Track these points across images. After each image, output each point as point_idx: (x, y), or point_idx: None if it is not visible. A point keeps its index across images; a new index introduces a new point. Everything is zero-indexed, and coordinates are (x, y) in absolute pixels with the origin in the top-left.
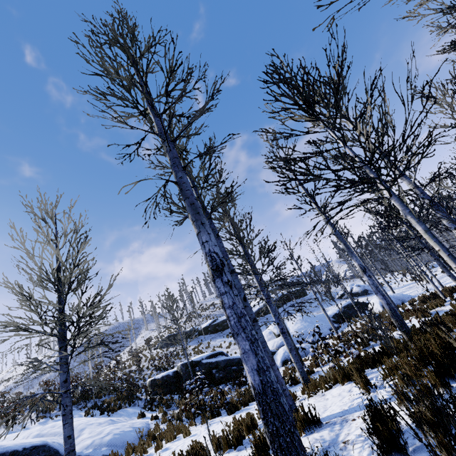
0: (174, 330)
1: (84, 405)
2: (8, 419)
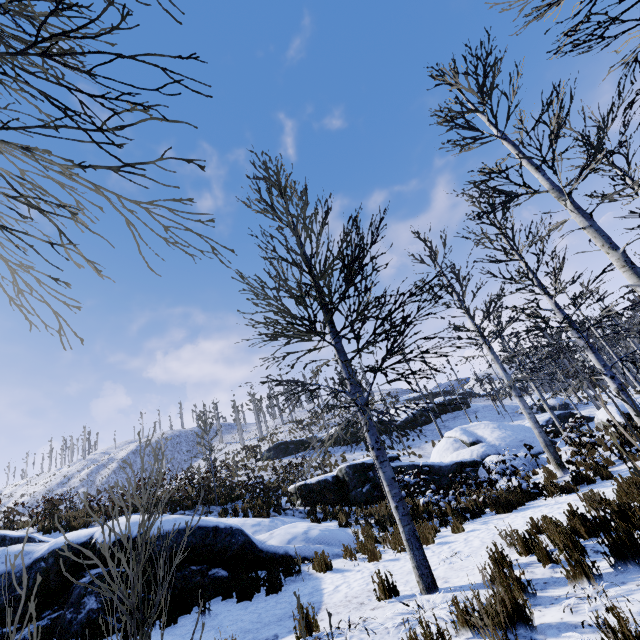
0: (279, 440)
1: (204, 511)
2: (108, 515)
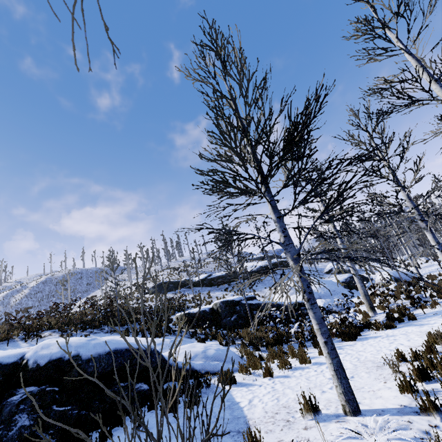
0: (161, 280)
1: (108, 329)
2: (28, 332)
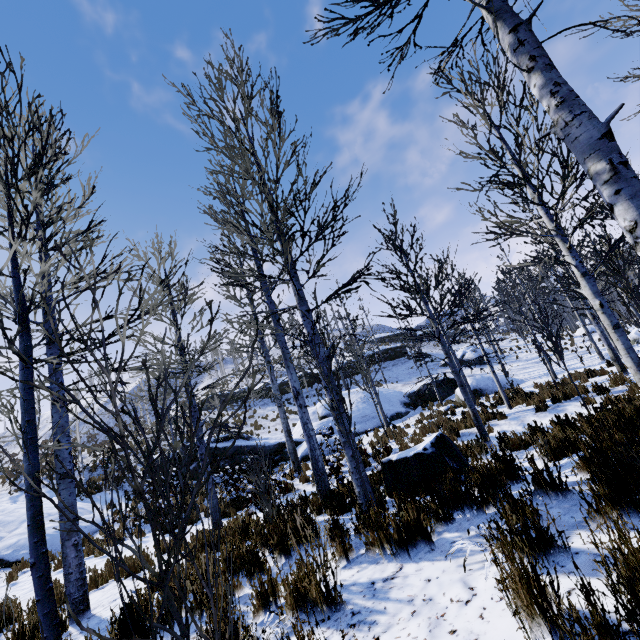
0: (227, 388)
1: None
2: None
